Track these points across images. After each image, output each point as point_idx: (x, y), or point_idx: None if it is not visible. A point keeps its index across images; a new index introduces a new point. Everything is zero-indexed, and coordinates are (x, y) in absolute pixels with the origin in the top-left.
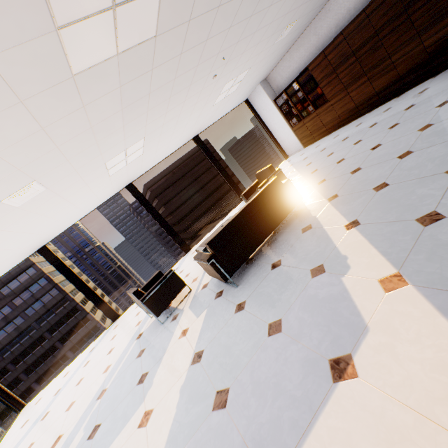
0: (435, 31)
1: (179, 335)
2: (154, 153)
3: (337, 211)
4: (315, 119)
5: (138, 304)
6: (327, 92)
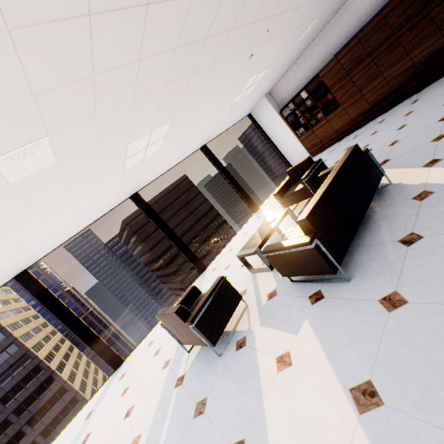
0: None
1: (275, 366)
2: (168, 154)
3: None
4: (325, 126)
5: (170, 333)
6: (339, 97)
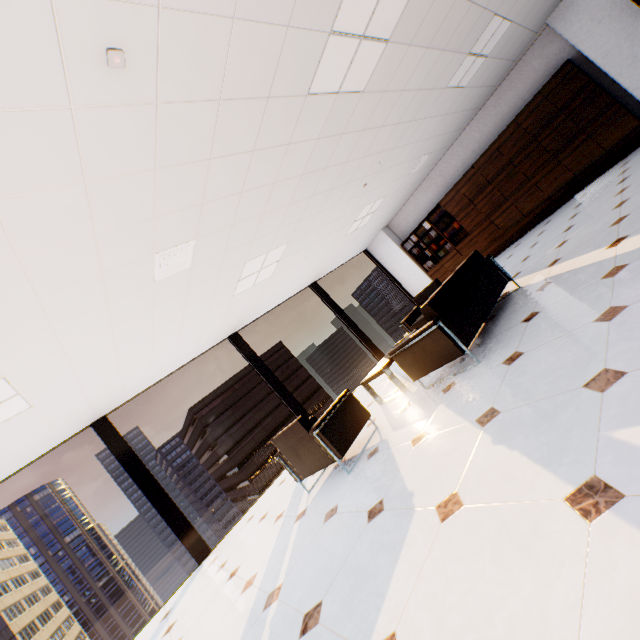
0: (570, 151)
1: (410, 445)
2: (277, 284)
3: (576, 257)
4: (456, 256)
5: (287, 465)
6: (466, 225)
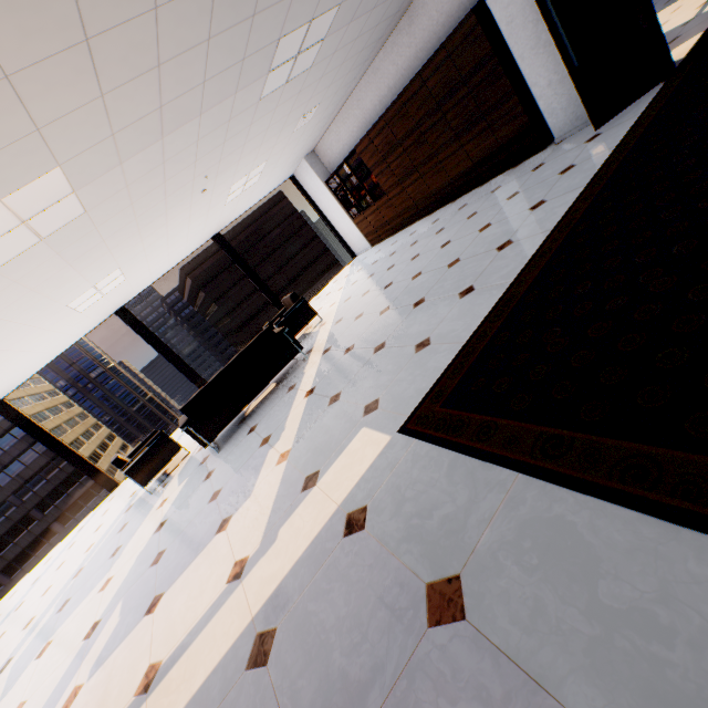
0: (472, 137)
1: (158, 506)
2: (147, 272)
3: (316, 371)
4: (376, 213)
5: None
6: (382, 183)
